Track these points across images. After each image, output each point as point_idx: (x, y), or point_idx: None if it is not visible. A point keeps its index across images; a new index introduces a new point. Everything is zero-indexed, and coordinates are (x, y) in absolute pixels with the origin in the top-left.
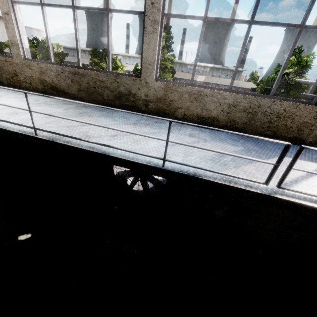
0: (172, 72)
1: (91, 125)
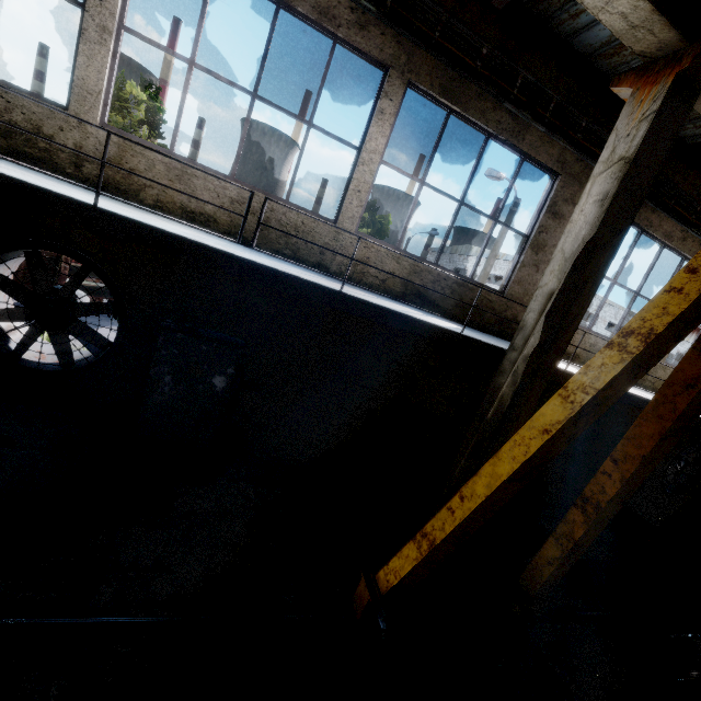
0: None
1: None
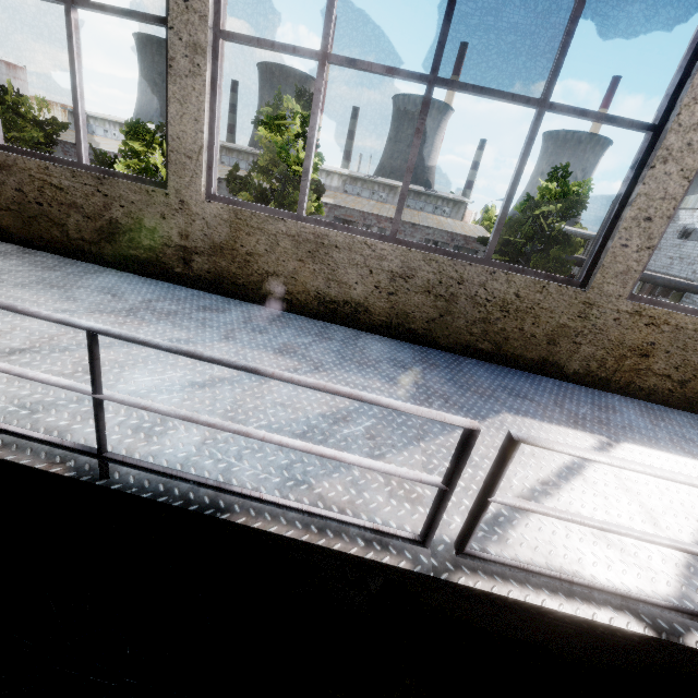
0: (317, 189)
1: None
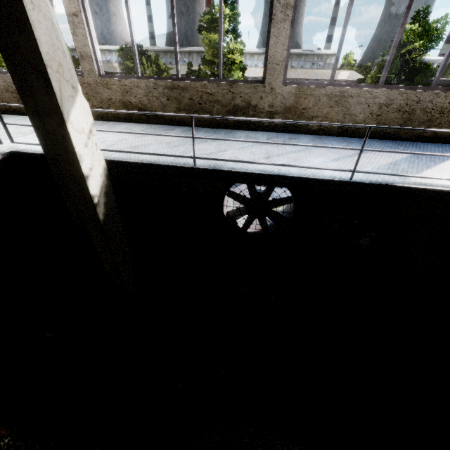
0: (241, 68)
1: (229, 150)
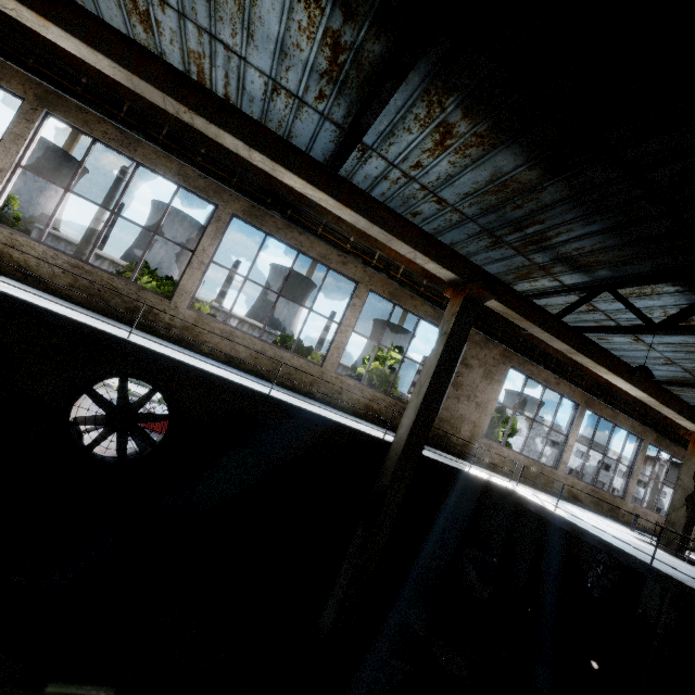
0: None
1: None
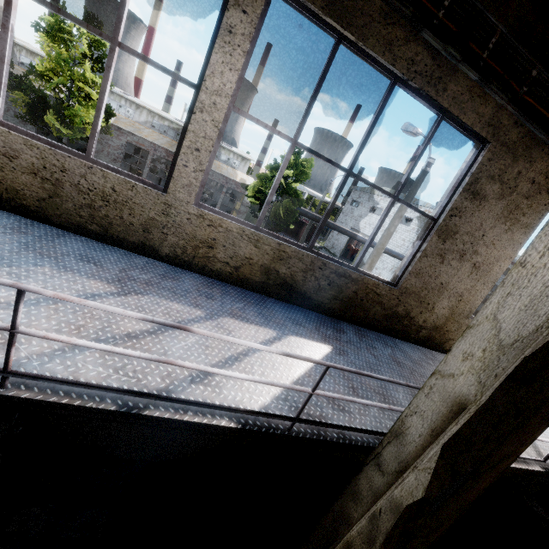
0: (107, 112)
1: None
